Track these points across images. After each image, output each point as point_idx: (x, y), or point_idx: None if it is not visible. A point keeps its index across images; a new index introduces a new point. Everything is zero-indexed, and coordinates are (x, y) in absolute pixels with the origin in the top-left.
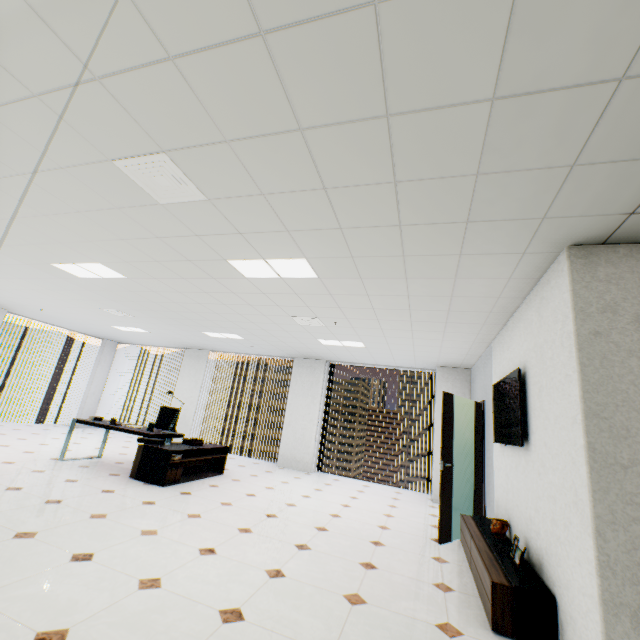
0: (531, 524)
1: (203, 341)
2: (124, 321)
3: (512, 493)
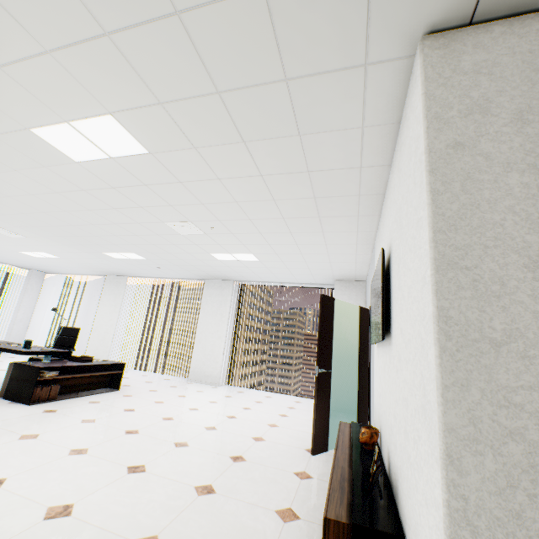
0: (391, 434)
1: (113, 265)
2: (24, 244)
3: (382, 397)
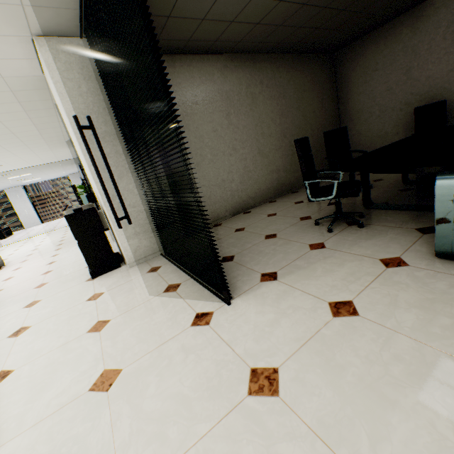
0: None
1: None
2: None
3: None
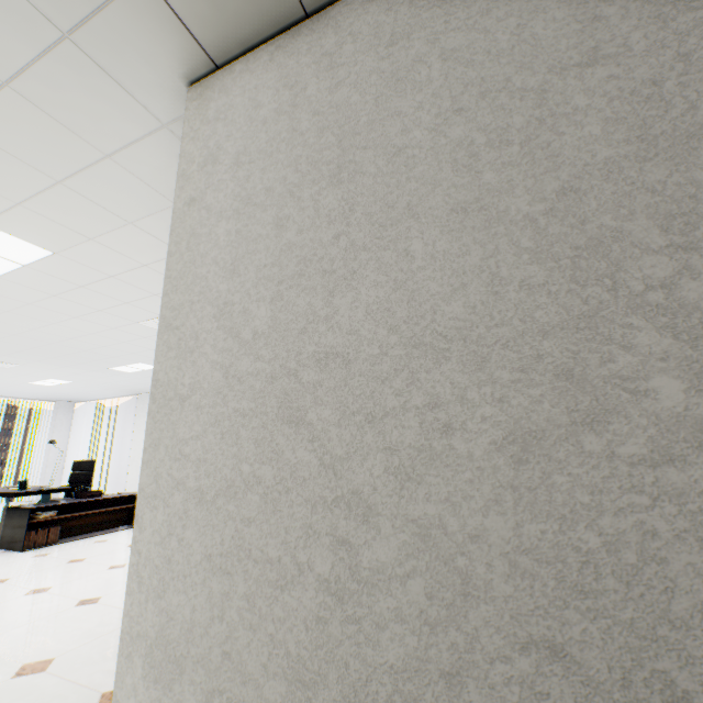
0: None
1: (134, 381)
2: (26, 373)
3: None
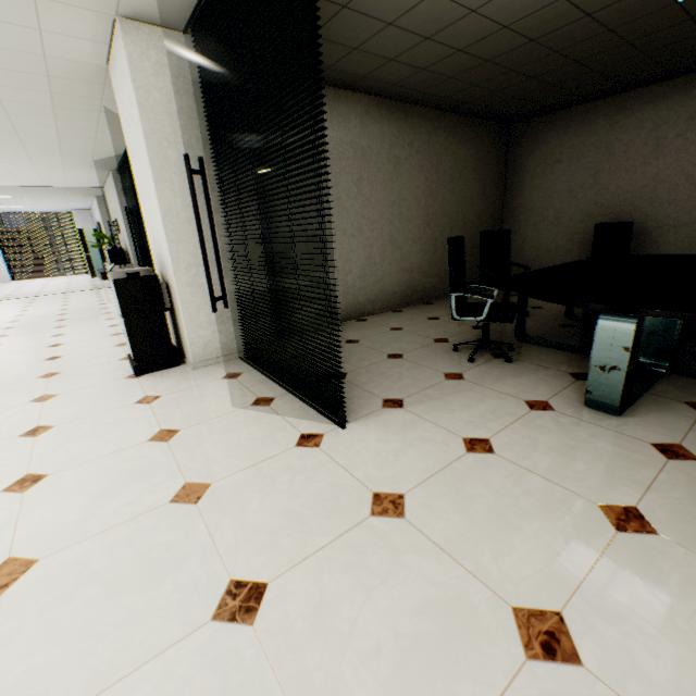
0: None
1: None
2: None
3: None
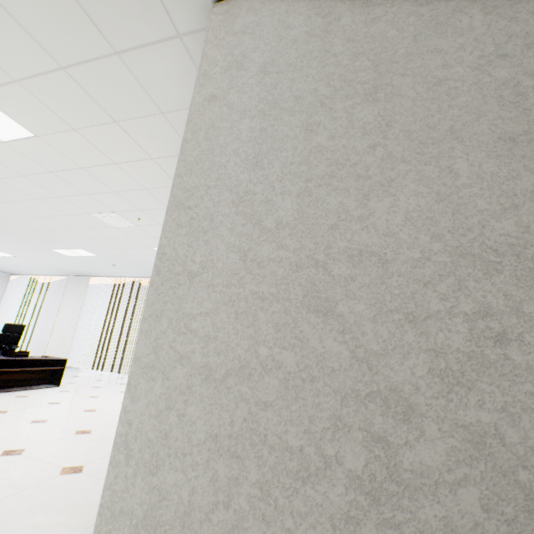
0: None
1: (70, 263)
2: None
3: None
